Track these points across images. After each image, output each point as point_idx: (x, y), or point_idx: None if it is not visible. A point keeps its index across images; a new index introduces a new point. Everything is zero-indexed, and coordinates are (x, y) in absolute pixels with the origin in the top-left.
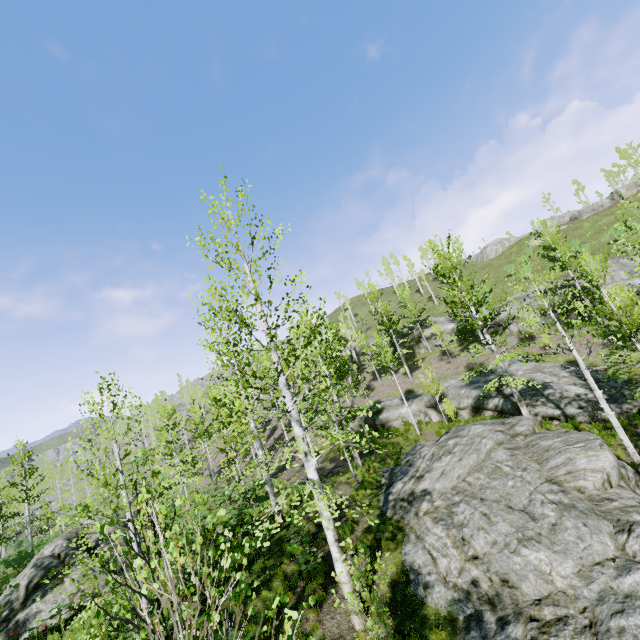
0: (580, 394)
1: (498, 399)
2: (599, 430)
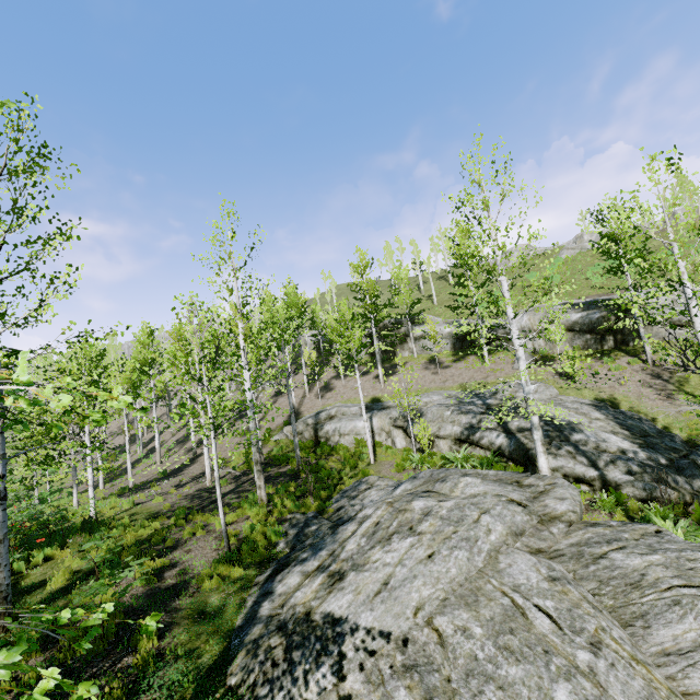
0: (626, 450)
1: (498, 434)
2: (662, 518)
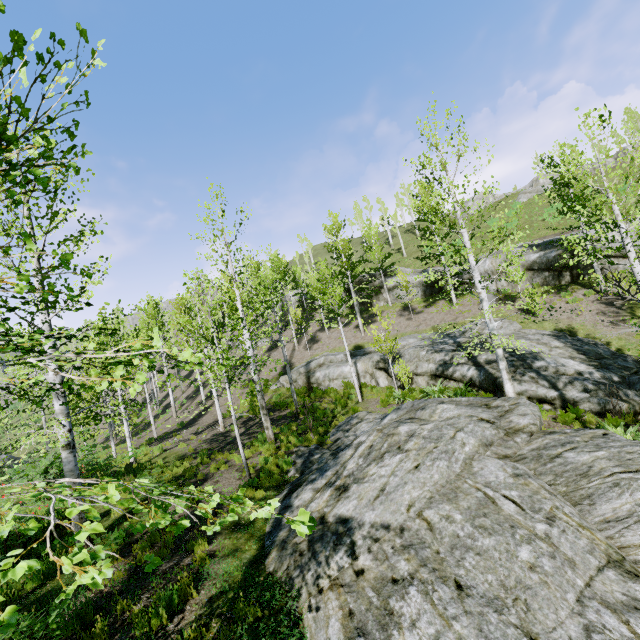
0: (583, 372)
1: (468, 367)
2: (615, 426)
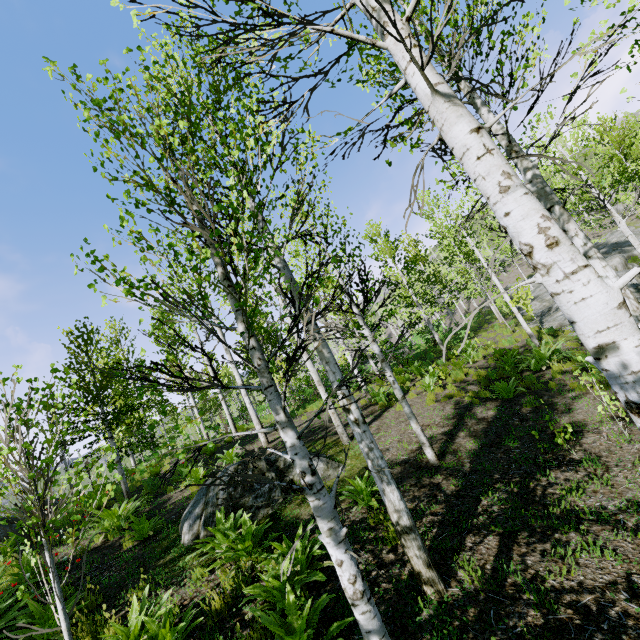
0: None
1: None
2: None
